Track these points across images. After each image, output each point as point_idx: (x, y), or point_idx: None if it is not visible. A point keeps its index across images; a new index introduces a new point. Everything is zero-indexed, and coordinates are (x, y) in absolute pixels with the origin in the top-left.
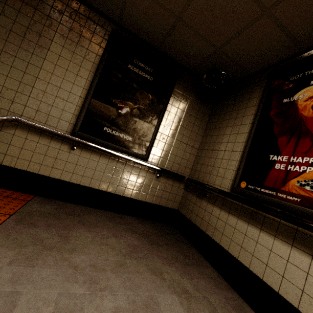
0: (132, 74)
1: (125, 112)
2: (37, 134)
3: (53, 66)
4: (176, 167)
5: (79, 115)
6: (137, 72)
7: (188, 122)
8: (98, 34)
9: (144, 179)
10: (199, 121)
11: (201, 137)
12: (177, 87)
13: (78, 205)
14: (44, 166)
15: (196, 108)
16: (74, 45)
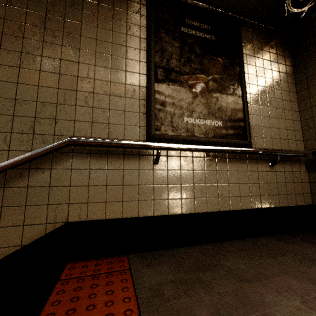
0: (189, 37)
1: (200, 89)
2: (102, 157)
3: (93, 55)
4: (286, 145)
5: (149, 110)
6: (194, 34)
7: (273, 81)
8: (132, 1)
9: (256, 174)
10: (284, 75)
11: (295, 94)
12: (244, 41)
13: (188, 248)
14: (127, 203)
15: (274, 60)
16: (109, 22)
